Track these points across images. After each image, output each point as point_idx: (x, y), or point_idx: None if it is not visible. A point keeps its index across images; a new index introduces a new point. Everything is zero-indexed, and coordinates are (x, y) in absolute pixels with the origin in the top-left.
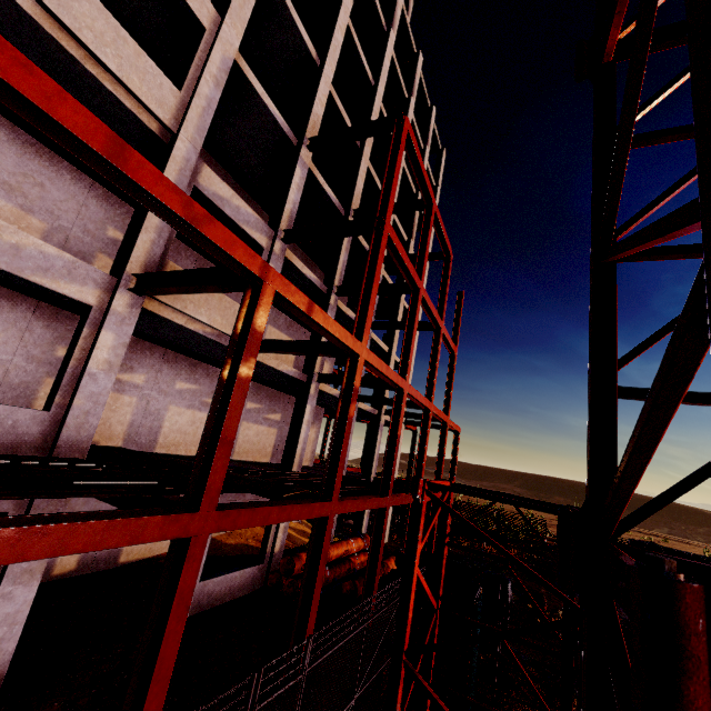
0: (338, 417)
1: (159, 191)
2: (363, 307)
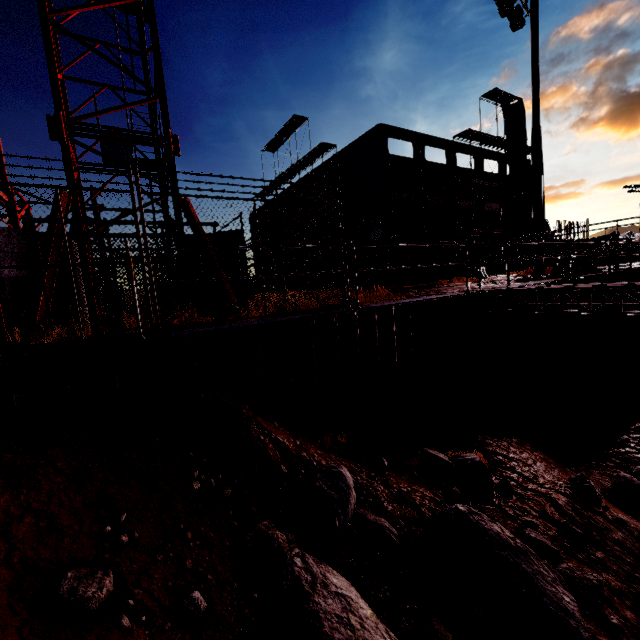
0: None
1: None
2: None
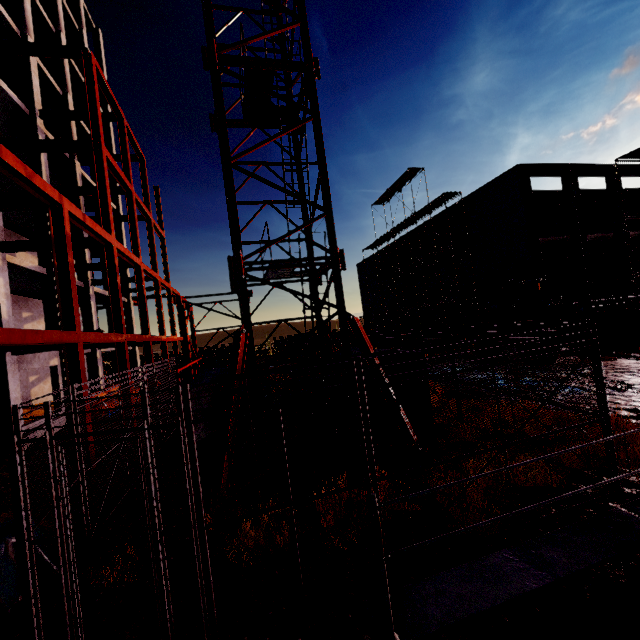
0: (109, 286)
1: (15, 165)
2: (104, 211)
